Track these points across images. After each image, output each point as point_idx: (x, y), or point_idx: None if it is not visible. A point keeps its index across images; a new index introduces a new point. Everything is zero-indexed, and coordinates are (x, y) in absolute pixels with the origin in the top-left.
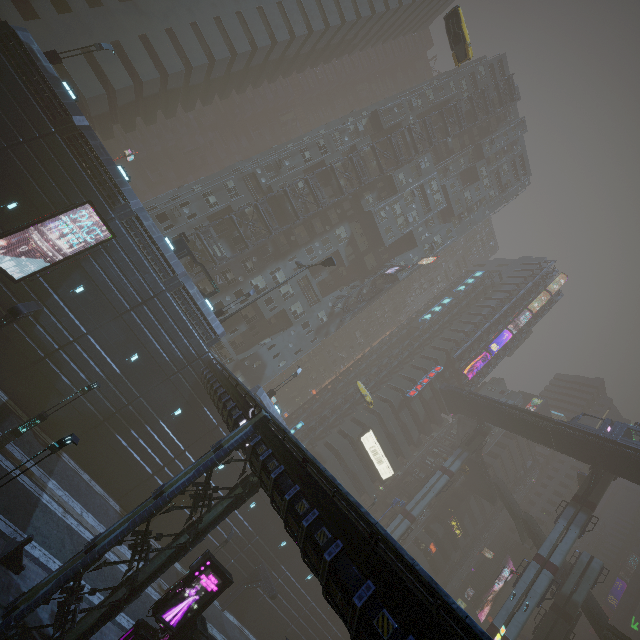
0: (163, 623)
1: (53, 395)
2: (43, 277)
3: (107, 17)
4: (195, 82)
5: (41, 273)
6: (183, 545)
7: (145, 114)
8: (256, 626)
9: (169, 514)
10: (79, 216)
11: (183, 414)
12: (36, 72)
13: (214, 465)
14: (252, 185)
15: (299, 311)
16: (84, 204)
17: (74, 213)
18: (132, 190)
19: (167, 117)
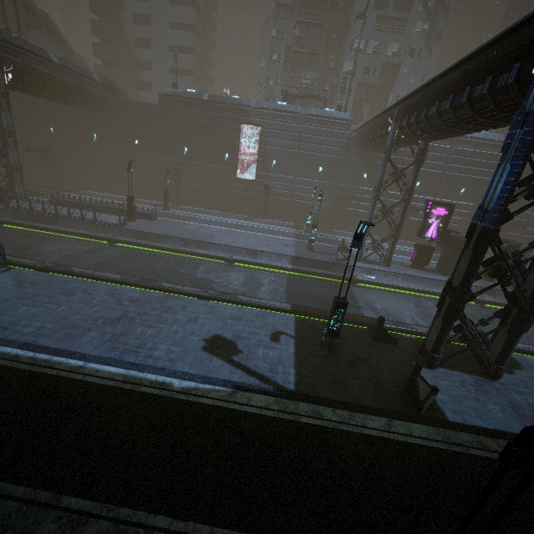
0: (428, 238)
1: (307, 212)
2: (260, 172)
3: (157, 42)
4: (202, 7)
5: (258, 171)
6: (405, 199)
7: (208, 64)
8: (531, 255)
9: (407, 226)
10: (244, 135)
11: (369, 175)
12: (180, 99)
13: (389, 156)
14: (283, 13)
15: (396, 49)
16: (241, 127)
17: (242, 135)
18: (246, 99)
19: (214, 50)
